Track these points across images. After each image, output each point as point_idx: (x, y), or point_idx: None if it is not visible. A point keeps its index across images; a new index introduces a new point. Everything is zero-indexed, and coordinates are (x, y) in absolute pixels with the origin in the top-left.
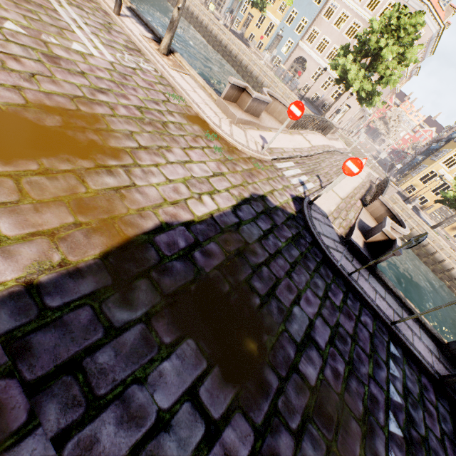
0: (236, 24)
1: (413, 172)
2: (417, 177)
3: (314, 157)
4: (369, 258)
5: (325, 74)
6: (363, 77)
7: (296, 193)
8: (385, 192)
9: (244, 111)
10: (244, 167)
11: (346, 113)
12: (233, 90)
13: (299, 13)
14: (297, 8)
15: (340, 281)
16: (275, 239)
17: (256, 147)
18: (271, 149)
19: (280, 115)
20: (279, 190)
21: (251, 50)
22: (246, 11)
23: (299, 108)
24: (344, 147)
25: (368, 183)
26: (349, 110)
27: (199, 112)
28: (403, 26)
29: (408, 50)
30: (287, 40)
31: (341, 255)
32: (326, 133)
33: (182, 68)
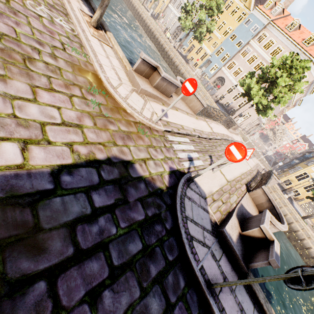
0: (183, 49)
1: (291, 170)
2: (293, 175)
3: (212, 141)
4: (241, 259)
5: (236, 90)
6: (262, 95)
7: (178, 167)
8: (268, 182)
9: (153, 87)
10: (123, 128)
11: (247, 119)
12: (144, 66)
13: (225, 50)
14: (224, 47)
15: (194, 296)
16: (109, 222)
17: (151, 115)
18: (168, 122)
19: (191, 102)
20: (157, 160)
21: (188, 66)
22: (191, 43)
23: (192, 85)
24: (241, 141)
25: (255, 171)
26: (249, 117)
27: (97, 70)
28: (295, 66)
29: (297, 83)
30: (214, 64)
31: (207, 251)
32: (229, 127)
33: (108, 41)
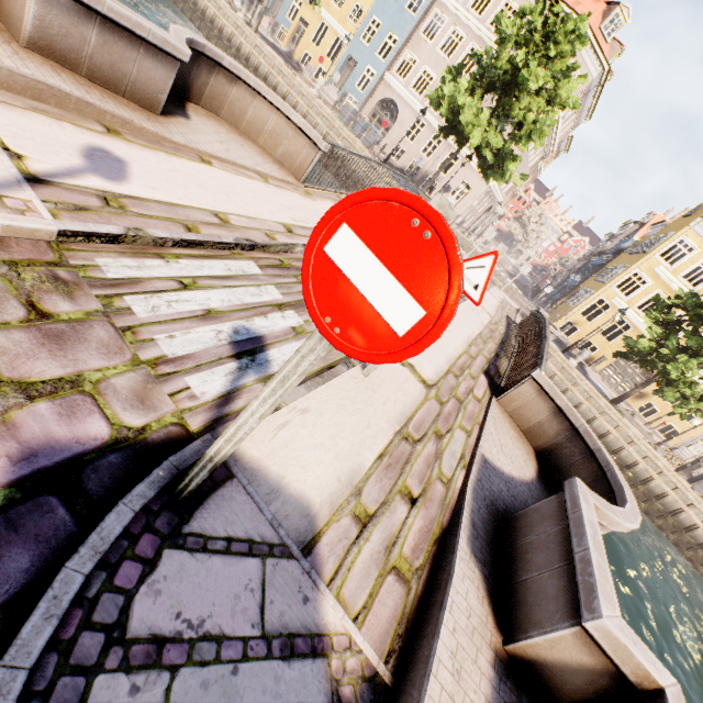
0: (281, 36)
1: (570, 300)
2: (578, 310)
3: None
4: None
5: (429, 130)
6: (488, 123)
7: (128, 419)
8: (545, 355)
9: (27, 46)
10: None
11: (464, 198)
12: None
13: (384, 26)
14: (380, 17)
15: None
16: None
17: None
18: (118, 198)
19: (277, 141)
20: None
21: (299, 76)
22: (297, 14)
23: None
24: None
25: (503, 323)
26: (468, 193)
27: None
28: (554, 34)
29: (563, 82)
30: (365, 68)
31: None
32: None
33: None
